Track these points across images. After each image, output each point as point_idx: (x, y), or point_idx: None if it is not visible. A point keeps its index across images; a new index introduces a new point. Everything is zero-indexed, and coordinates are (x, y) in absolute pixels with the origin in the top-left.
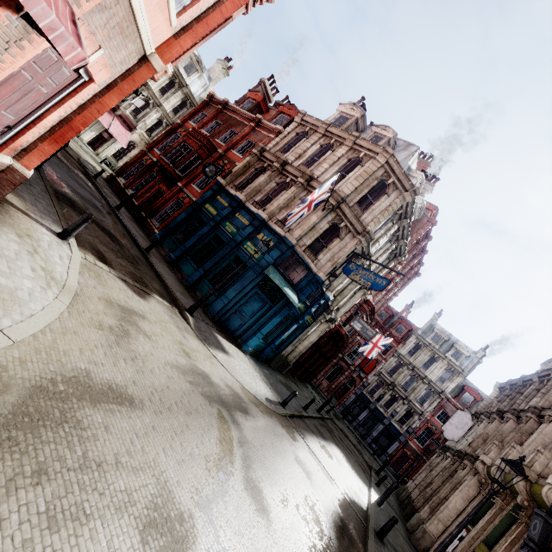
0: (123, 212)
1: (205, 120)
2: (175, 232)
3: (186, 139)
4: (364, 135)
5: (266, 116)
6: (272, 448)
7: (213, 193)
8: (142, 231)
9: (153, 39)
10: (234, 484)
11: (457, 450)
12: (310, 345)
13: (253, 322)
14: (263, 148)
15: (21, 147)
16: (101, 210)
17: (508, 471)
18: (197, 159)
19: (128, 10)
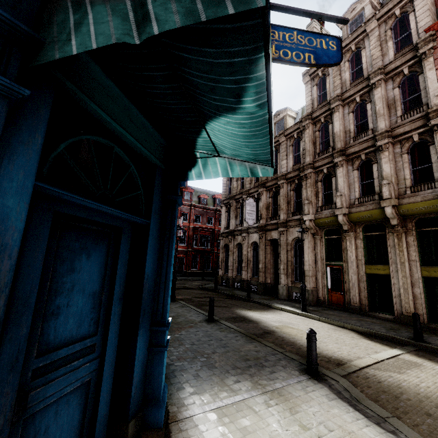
0: None
1: None
2: None
3: None
4: None
5: None
6: None
7: None
8: None
9: None
10: None
11: (250, 228)
12: None
13: (116, 327)
14: None
15: None
16: None
17: (348, 212)
18: None
19: None
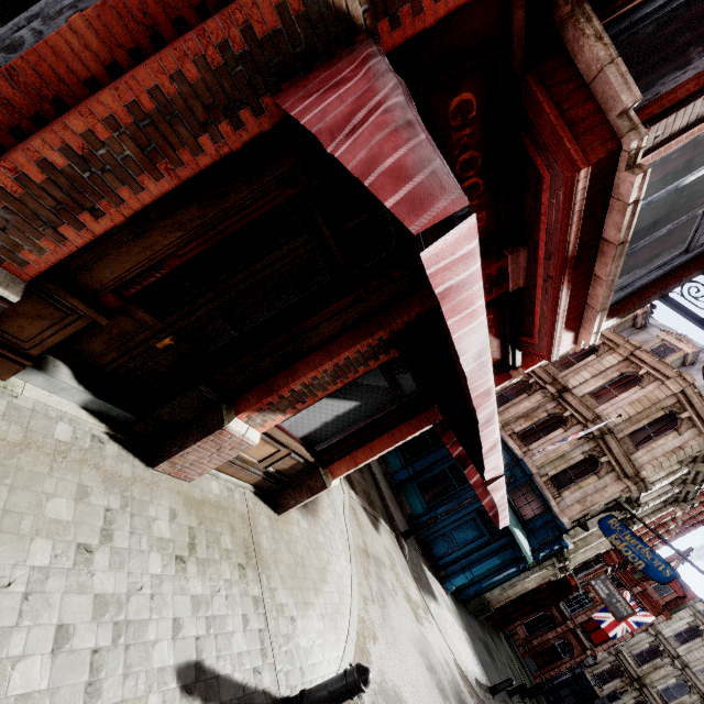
0: None
1: None
2: None
3: None
4: (643, 335)
5: None
6: None
7: None
8: None
9: None
10: None
11: None
12: (523, 592)
13: (462, 553)
14: None
15: None
16: None
17: None
18: None
19: None
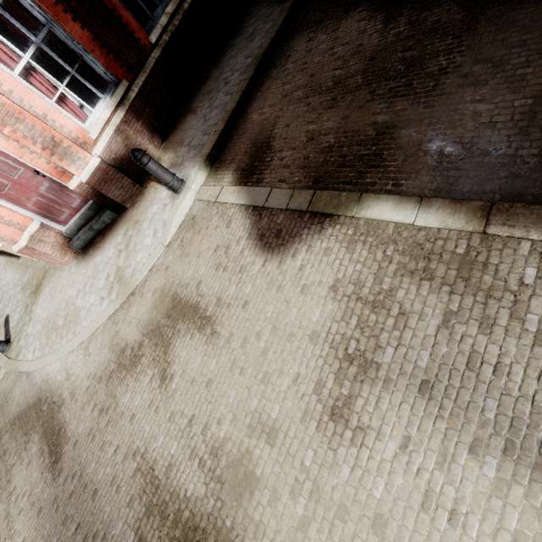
0: None
1: None
2: None
3: None
4: None
5: None
6: None
7: None
8: None
9: None
10: None
11: None
12: None
13: None
14: None
15: (59, 167)
16: None
17: None
18: None
19: None
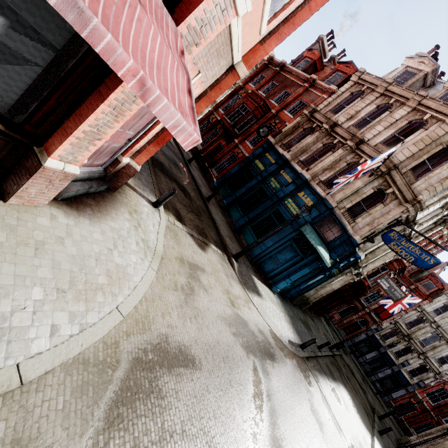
0: (193, 163)
1: (263, 82)
2: (228, 182)
3: (245, 100)
4: (431, 91)
5: (319, 73)
6: (293, 398)
7: (263, 150)
8: (204, 179)
9: (242, 50)
10: (263, 445)
11: None
12: (331, 291)
13: (284, 268)
14: (314, 109)
15: (135, 150)
16: (179, 167)
17: None
18: (253, 119)
19: (227, 36)
